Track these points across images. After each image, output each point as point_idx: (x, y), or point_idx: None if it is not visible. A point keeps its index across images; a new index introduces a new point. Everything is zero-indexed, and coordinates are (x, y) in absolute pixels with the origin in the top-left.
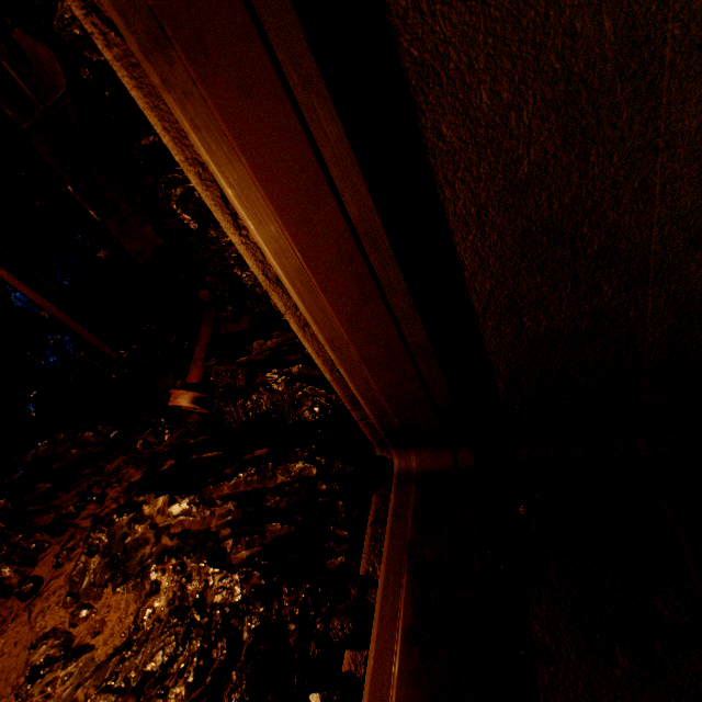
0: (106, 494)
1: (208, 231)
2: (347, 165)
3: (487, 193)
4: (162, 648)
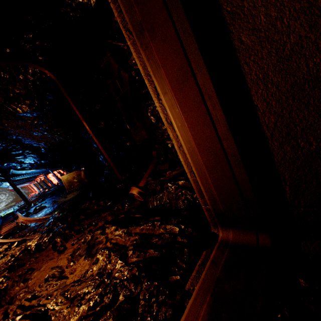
0: (98, 223)
1: (158, 123)
2: (198, 61)
3: (267, 65)
4: (87, 286)
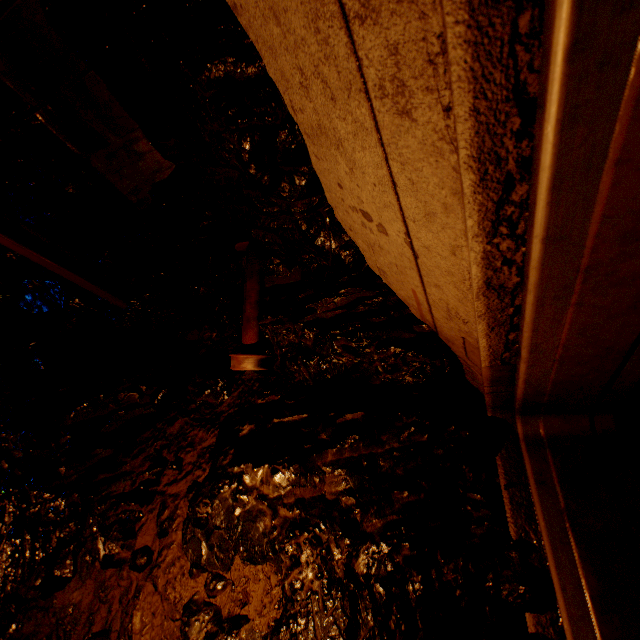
0: (181, 458)
1: (279, 185)
2: None
3: None
4: (335, 624)
